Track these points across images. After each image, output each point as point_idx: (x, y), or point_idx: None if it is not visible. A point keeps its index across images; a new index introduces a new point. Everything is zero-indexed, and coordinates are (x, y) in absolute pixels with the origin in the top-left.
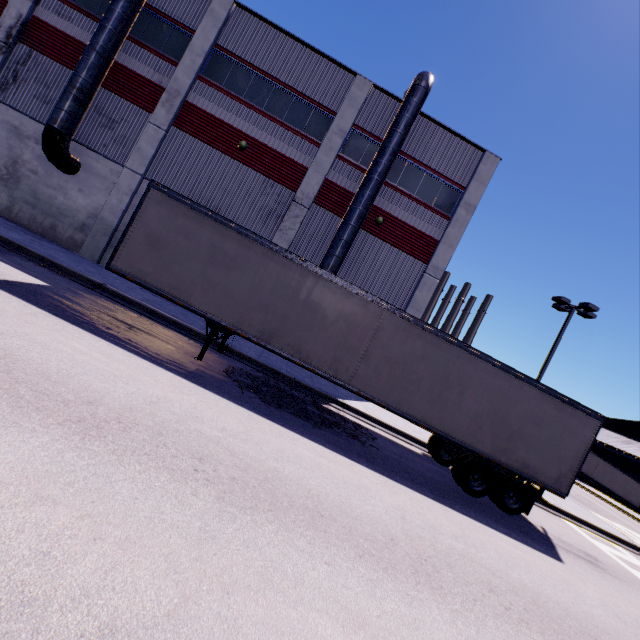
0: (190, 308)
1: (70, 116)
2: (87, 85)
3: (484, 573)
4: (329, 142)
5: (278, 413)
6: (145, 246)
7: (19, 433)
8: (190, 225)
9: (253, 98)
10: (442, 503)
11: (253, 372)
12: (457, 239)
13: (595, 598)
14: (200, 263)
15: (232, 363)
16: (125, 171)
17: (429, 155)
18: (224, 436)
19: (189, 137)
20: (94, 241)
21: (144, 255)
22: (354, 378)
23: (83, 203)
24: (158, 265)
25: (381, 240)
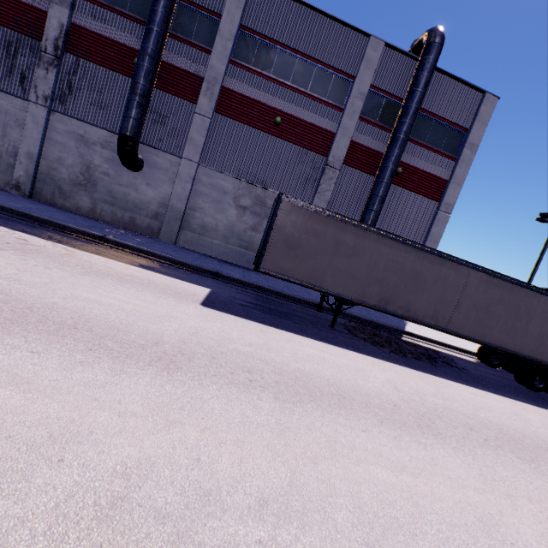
0: (324, 291)
1: (138, 122)
2: (147, 90)
3: None
4: (351, 106)
5: (413, 362)
6: (284, 249)
7: (433, 450)
8: (316, 226)
9: (279, 74)
10: (541, 407)
11: (350, 324)
12: (464, 177)
13: None
14: (328, 255)
15: (336, 320)
16: (183, 161)
17: (436, 104)
18: (443, 401)
19: (230, 121)
20: (169, 227)
21: (284, 256)
22: (449, 323)
23: (152, 195)
24: (296, 262)
25: (400, 187)
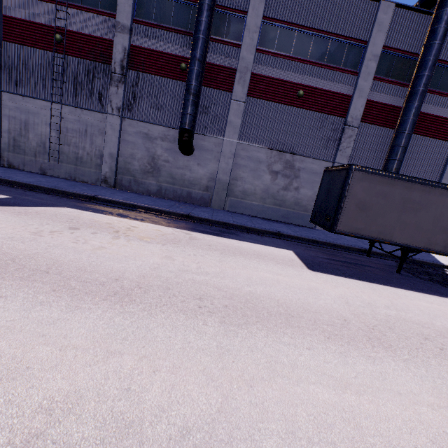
0: (393, 244)
1: (193, 117)
2: (198, 89)
3: None
4: (366, 69)
5: None
6: (356, 211)
7: None
8: (385, 188)
9: (299, 52)
10: None
11: None
12: None
13: None
14: (395, 212)
15: (389, 263)
16: (225, 142)
17: (447, 51)
18: None
19: (260, 101)
20: (218, 196)
21: (356, 217)
22: None
23: (202, 172)
24: (367, 221)
25: (414, 134)
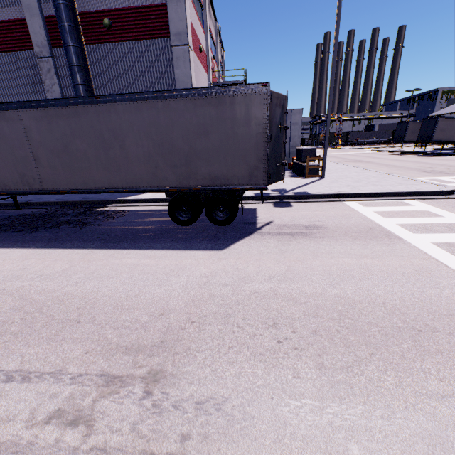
0: None
1: None
2: None
3: (2, 302)
4: None
5: None
6: None
7: None
8: None
9: None
10: (100, 248)
11: (36, 212)
12: None
13: (201, 273)
14: None
15: (18, 213)
16: None
17: None
18: None
19: None
20: None
21: None
22: (43, 182)
23: None
24: None
25: (121, 42)
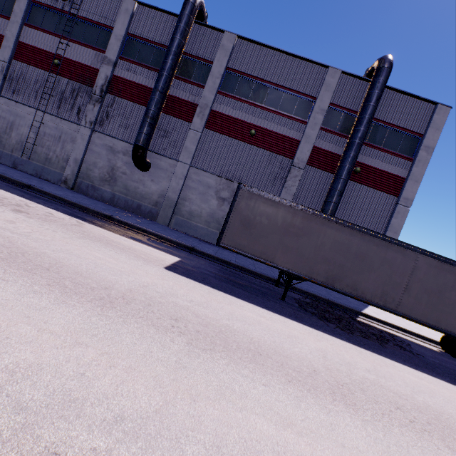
0: (275, 266)
1: (147, 136)
2: (155, 114)
3: None
4: (313, 119)
5: (358, 339)
6: (240, 228)
7: (337, 417)
8: (269, 210)
9: (255, 99)
10: None
11: (305, 300)
12: (421, 175)
13: None
14: (278, 235)
15: (291, 295)
16: (178, 164)
17: (390, 115)
18: (376, 378)
19: (216, 134)
20: (164, 212)
21: (240, 234)
22: (399, 306)
23: (154, 188)
24: (250, 239)
25: (359, 184)
